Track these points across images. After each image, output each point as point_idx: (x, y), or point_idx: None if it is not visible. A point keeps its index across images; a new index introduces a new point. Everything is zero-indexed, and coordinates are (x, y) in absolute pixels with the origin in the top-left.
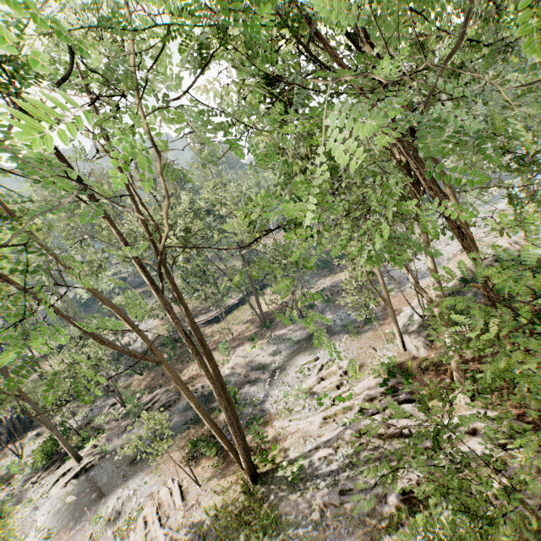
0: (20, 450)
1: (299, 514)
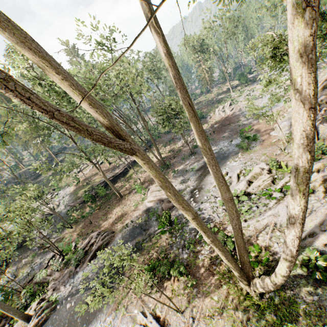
0: None
1: None
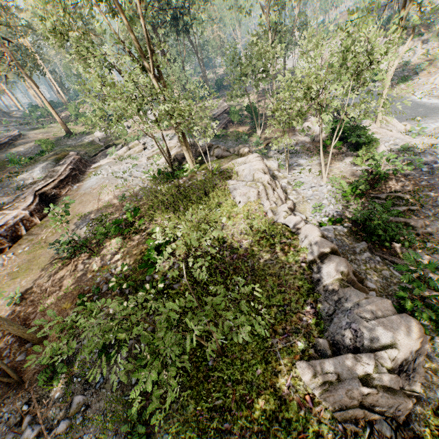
0: (303, 192)
1: None
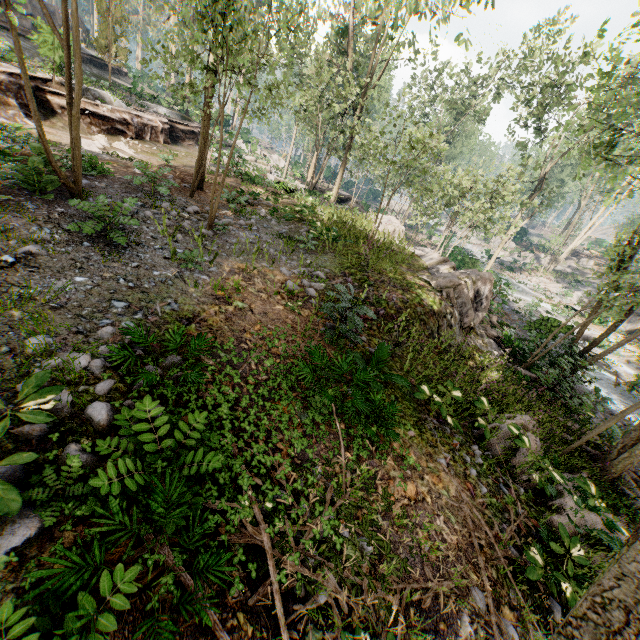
0: None
1: (570, 272)
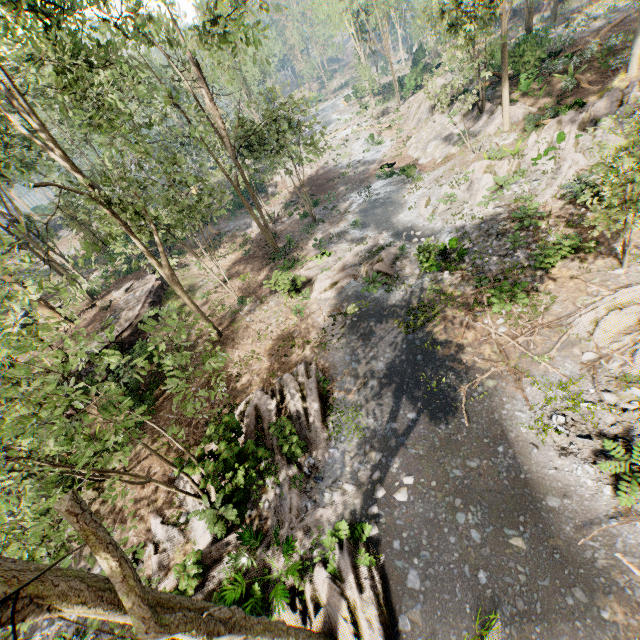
0: None
1: None
